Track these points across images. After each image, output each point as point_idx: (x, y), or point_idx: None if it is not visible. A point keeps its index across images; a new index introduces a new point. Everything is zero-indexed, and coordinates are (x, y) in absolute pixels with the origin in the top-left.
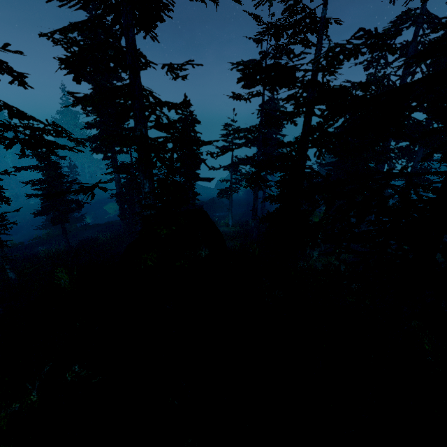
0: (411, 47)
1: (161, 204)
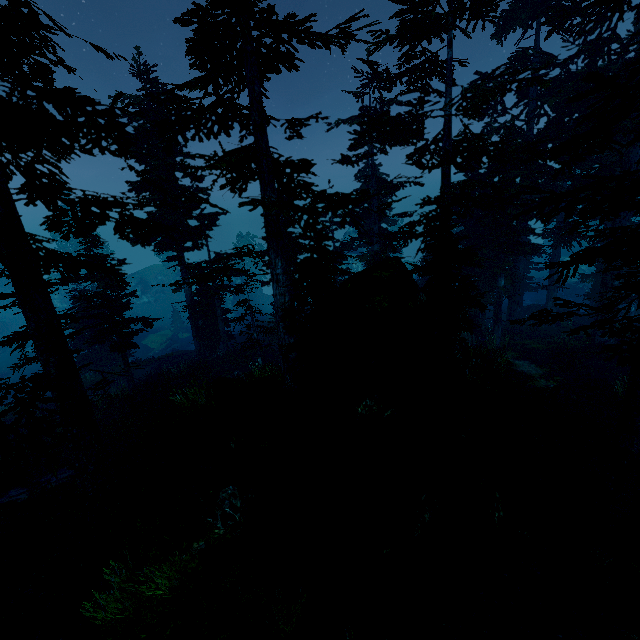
0: (531, 88)
1: (313, 280)
